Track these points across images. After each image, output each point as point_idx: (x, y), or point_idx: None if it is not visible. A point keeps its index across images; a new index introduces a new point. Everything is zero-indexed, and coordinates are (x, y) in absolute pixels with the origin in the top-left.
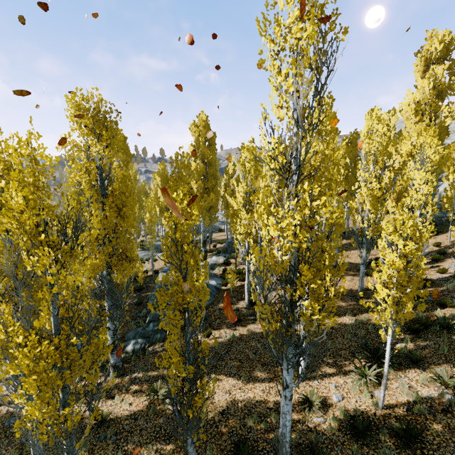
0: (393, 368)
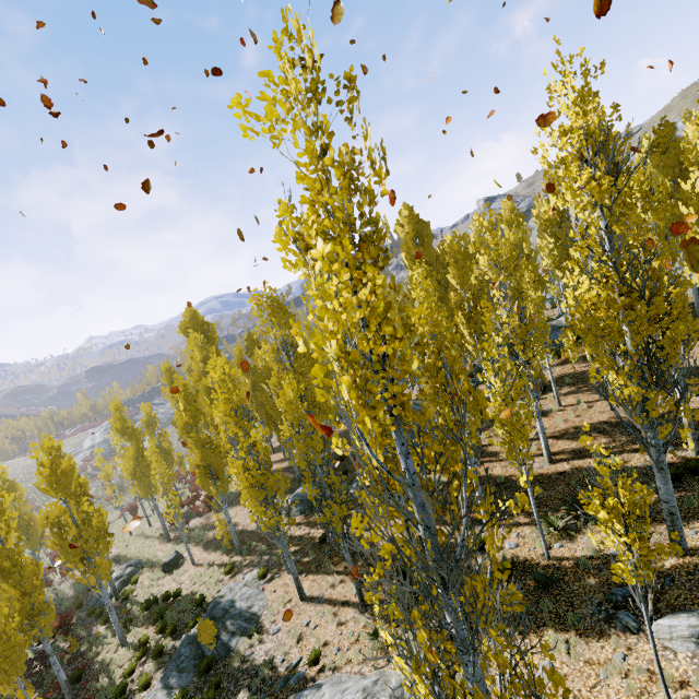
0: None
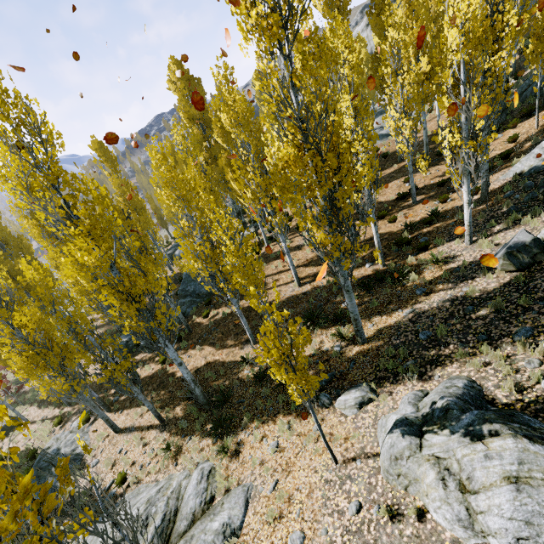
0: (323, 327)
